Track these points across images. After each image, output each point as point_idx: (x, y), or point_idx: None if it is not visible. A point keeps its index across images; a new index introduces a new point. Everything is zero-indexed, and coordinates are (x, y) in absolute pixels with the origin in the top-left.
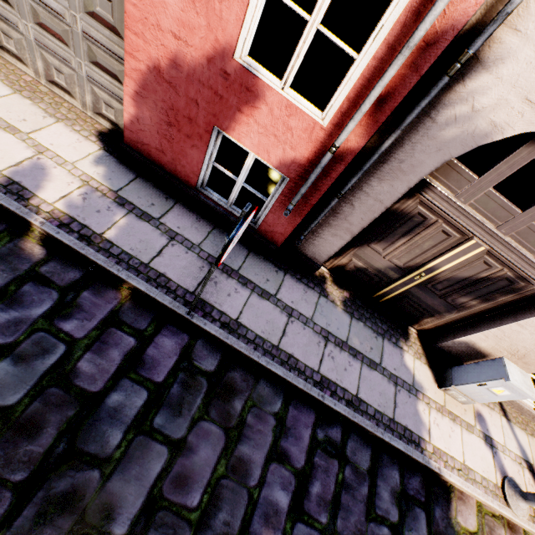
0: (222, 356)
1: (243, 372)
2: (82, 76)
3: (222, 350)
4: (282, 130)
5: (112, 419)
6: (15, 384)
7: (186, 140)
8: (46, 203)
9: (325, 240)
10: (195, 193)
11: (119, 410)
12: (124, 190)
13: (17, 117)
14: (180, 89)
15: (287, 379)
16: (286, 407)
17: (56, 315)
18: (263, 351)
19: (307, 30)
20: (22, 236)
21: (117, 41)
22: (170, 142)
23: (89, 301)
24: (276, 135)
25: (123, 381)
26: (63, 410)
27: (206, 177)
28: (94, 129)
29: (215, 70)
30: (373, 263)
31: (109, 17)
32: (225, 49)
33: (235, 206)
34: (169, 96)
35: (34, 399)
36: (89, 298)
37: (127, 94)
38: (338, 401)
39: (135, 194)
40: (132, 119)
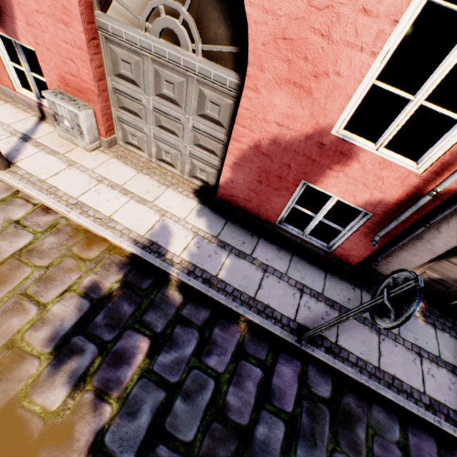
0: (332, 381)
1: (355, 396)
2: (185, 154)
3: (331, 374)
4: (372, 180)
5: (264, 452)
6: (188, 420)
7: (273, 192)
8: (175, 256)
9: (402, 259)
10: (274, 228)
11: (266, 442)
12: (221, 234)
13: (144, 190)
14: (275, 158)
15: (399, 403)
16: (404, 434)
17: (201, 352)
18: (368, 374)
19: (410, 107)
20: (165, 285)
21: (219, 129)
22: (258, 194)
23: (219, 336)
24: (365, 183)
25: (262, 413)
26: (226, 445)
27: (284, 216)
28: (190, 188)
29: (311, 143)
30: (451, 275)
31: (216, 115)
32: (324, 128)
33: (309, 235)
34: (263, 163)
35: (204, 434)
36: (219, 333)
37: (226, 164)
38: (455, 426)
39: (229, 236)
40: (226, 181)
